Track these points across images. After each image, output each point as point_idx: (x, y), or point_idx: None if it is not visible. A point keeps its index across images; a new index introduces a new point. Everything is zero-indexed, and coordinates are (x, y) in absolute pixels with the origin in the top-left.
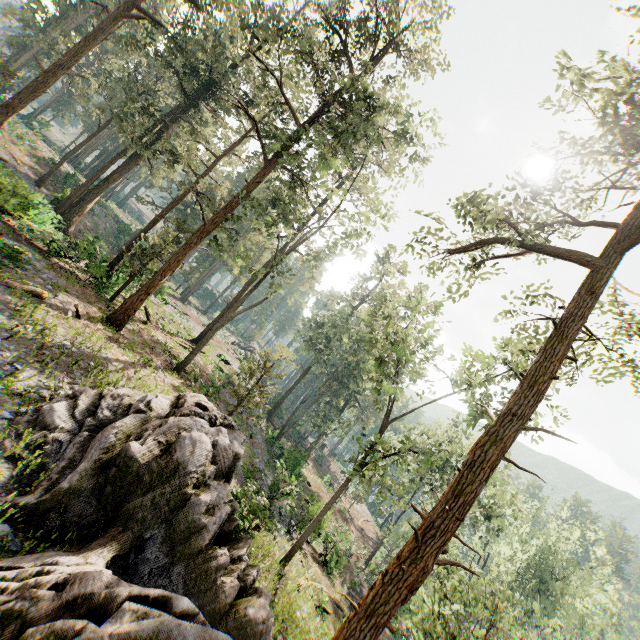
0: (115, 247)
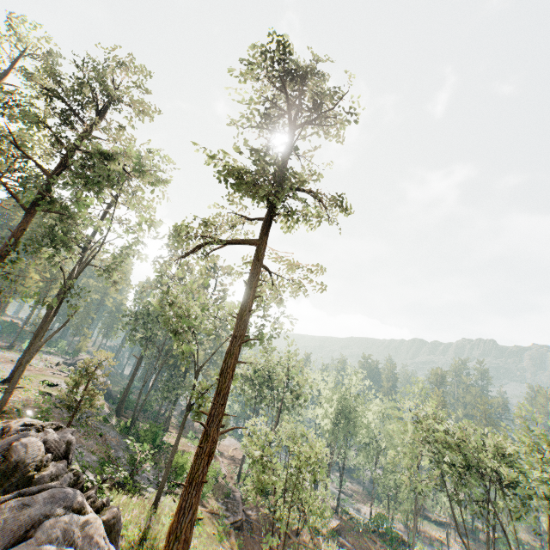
0: None
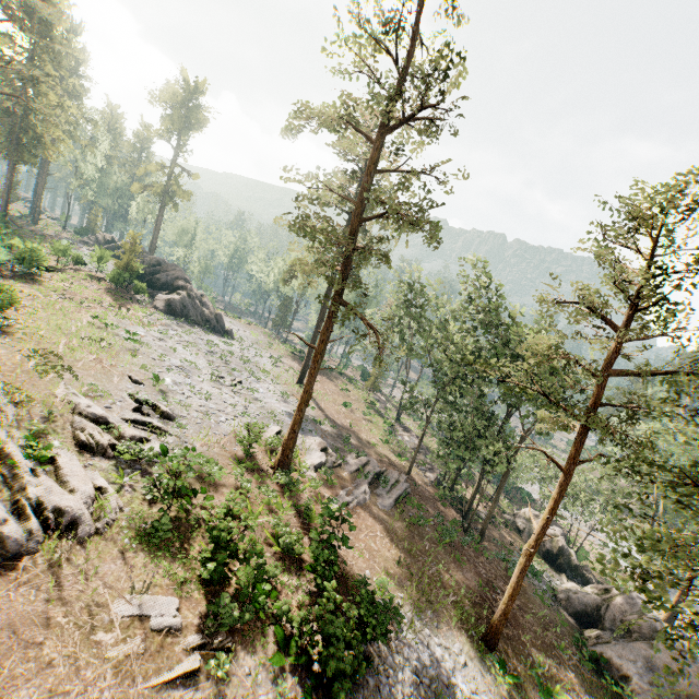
0: None
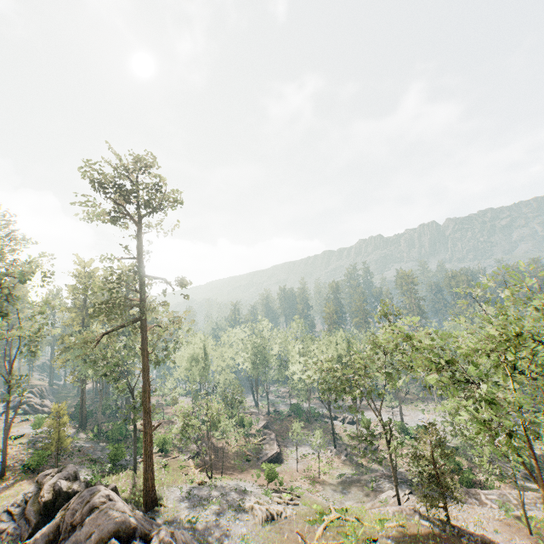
0: None
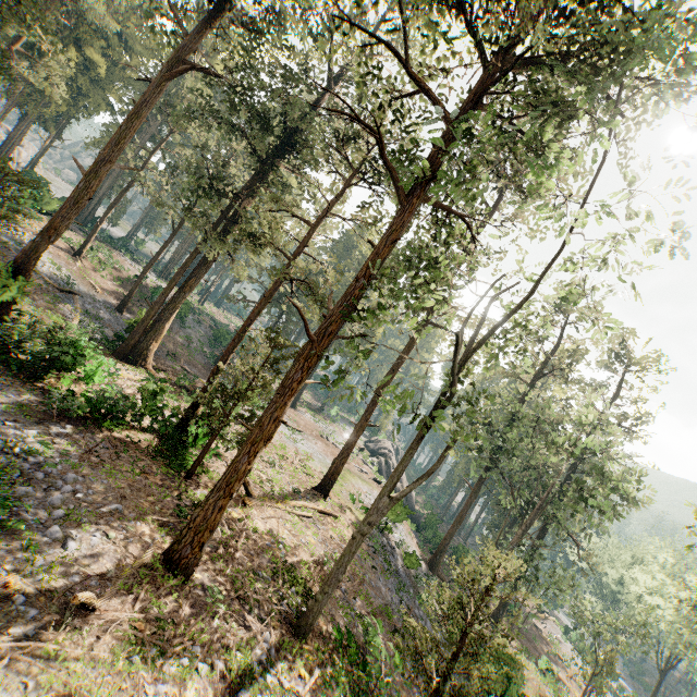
0: (211, 360)
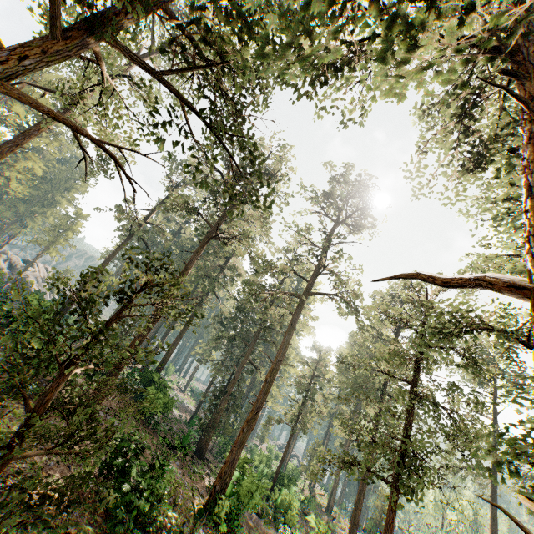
0: None
